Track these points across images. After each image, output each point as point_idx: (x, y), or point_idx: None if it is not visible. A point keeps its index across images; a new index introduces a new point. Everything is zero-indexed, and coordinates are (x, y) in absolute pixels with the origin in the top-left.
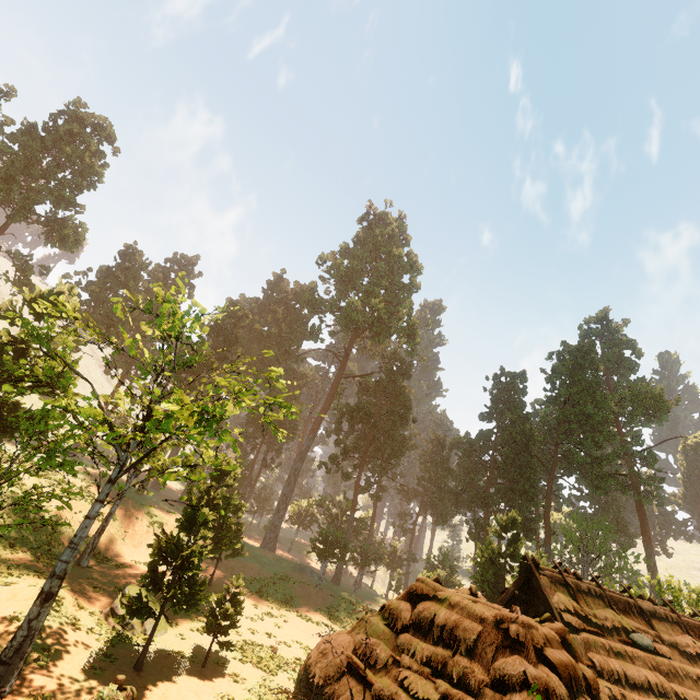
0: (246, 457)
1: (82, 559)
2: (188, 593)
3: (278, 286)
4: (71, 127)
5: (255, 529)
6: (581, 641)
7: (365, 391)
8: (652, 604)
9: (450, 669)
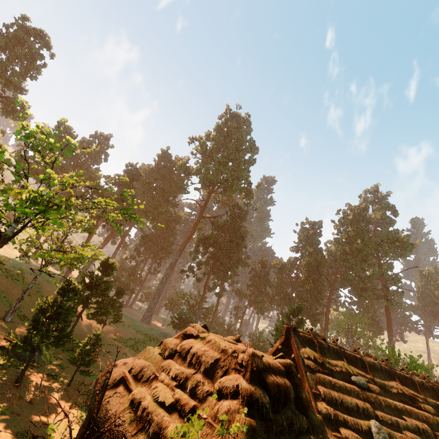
0: (137, 265)
1: (6, 316)
2: (58, 336)
3: (164, 157)
4: (19, 34)
5: (143, 312)
6: (314, 378)
7: (216, 227)
8: (373, 359)
9: (188, 383)
